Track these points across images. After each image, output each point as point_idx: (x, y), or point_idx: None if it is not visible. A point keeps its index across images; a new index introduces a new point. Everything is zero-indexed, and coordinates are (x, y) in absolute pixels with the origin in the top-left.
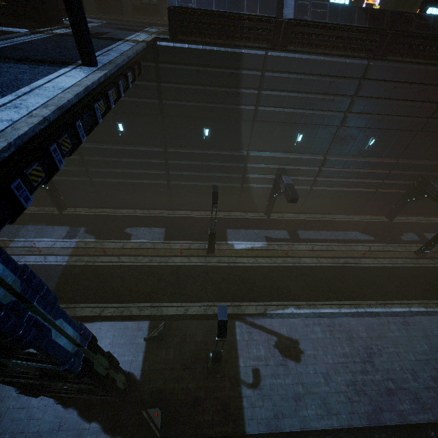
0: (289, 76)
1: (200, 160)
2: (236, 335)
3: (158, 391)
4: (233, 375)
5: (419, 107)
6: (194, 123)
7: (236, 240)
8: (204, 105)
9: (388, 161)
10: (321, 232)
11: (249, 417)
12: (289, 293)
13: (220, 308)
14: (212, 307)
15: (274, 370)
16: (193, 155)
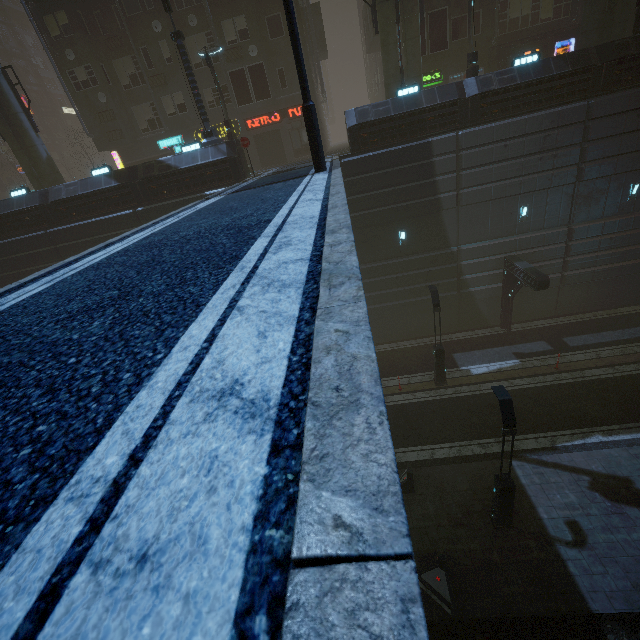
0: (489, 147)
1: (399, 271)
2: (518, 477)
3: (428, 555)
4: (535, 530)
5: None
6: (386, 230)
7: (471, 364)
8: (396, 206)
9: None
10: (603, 333)
11: (588, 589)
12: (584, 417)
13: (495, 389)
14: (468, 447)
15: (603, 521)
16: (390, 266)
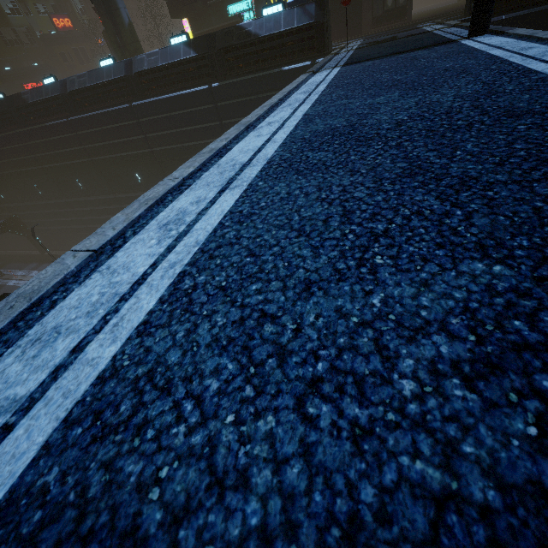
0: None
1: None
2: None
3: None
4: None
5: None
6: None
7: None
8: None
9: None
10: None
11: None
12: None
13: None
14: None
15: None
16: None
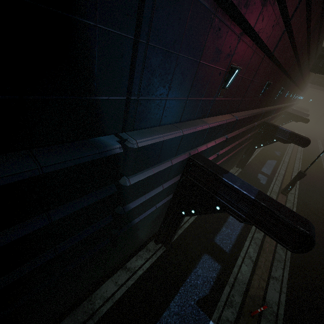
0: None
1: None
2: None
3: None
4: None
5: (305, 37)
6: None
7: None
8: None
9: (261, 112)
10: (230, 220)
11: None
12: None
13: None
14: None
15: None
16: None
